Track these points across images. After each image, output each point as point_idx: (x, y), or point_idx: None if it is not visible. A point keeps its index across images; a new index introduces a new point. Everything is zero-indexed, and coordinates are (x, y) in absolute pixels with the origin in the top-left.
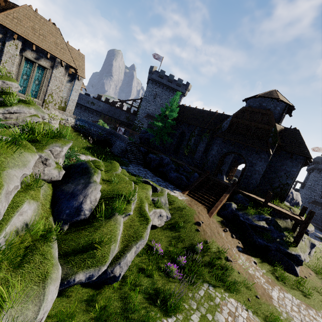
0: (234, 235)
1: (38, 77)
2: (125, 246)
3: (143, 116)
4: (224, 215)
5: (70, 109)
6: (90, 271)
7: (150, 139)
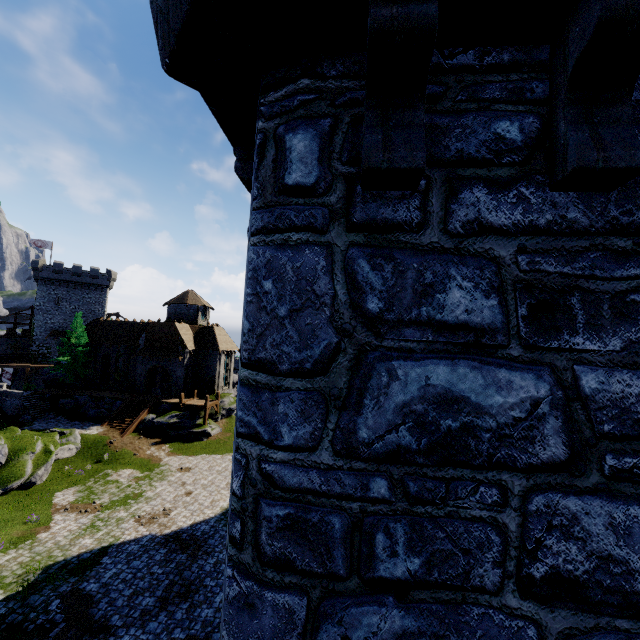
0: (151, 438)
1: None
2: (36, 469)
3: (45, 337)
4: (144, 427)
5: None
6: (16, 482)
7: (59, 378)
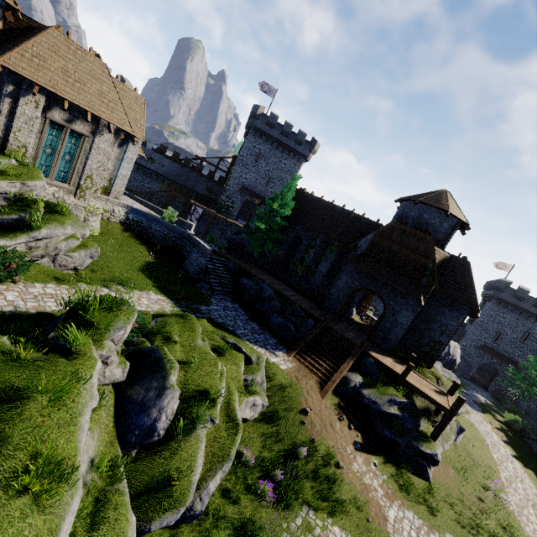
0: (353, 424)
1: (71, 149)
2: (208, 471)
3: (235, 190)
4: (343, 393)
5: (118, 191)
6: (167, 516)
7: (244, 245)
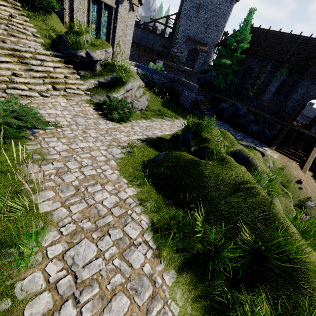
0: None
1: (105, 22)
2: None
3: (182, 42)
4: (313, 169)
5: (126, 54)
6: None
7: (211, 80)
